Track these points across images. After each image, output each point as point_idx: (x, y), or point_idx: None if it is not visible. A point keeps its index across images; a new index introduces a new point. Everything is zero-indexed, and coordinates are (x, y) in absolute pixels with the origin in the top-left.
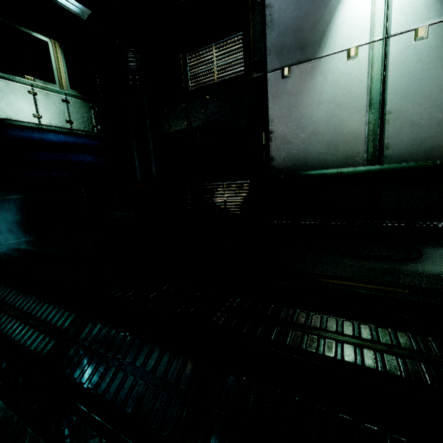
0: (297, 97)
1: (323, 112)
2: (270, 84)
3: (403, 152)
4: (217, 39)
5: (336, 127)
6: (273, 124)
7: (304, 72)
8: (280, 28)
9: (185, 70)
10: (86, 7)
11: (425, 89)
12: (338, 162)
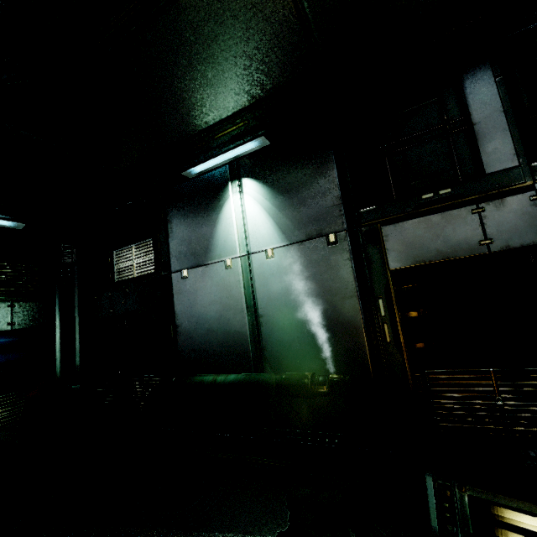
0: (195, 295)
1: (214, 311)
2: (174, 283)
3: (278, 354)
4: (135, 241)
5: (226, 325)
6: (178, 318)
7: (197, 275)
8: (178, 239)
9: (112, 263)
10: (20, 223)
11: (282, 298)
12: (231, 360)
